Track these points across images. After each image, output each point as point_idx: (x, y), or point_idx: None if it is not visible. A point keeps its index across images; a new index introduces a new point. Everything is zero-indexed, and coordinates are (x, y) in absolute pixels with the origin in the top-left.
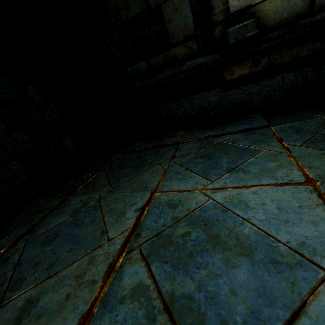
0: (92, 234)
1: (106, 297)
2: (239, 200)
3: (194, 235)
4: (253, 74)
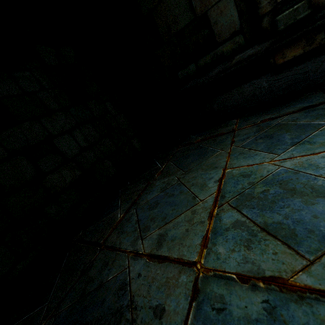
0: (185, 199)
1: (214, 229)
2: (309, 164)
3: (272, 191)
4: (308, 52)
